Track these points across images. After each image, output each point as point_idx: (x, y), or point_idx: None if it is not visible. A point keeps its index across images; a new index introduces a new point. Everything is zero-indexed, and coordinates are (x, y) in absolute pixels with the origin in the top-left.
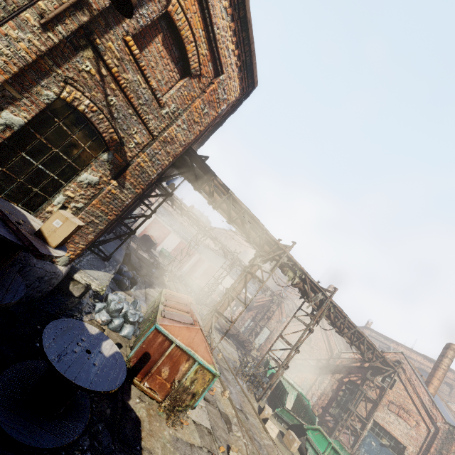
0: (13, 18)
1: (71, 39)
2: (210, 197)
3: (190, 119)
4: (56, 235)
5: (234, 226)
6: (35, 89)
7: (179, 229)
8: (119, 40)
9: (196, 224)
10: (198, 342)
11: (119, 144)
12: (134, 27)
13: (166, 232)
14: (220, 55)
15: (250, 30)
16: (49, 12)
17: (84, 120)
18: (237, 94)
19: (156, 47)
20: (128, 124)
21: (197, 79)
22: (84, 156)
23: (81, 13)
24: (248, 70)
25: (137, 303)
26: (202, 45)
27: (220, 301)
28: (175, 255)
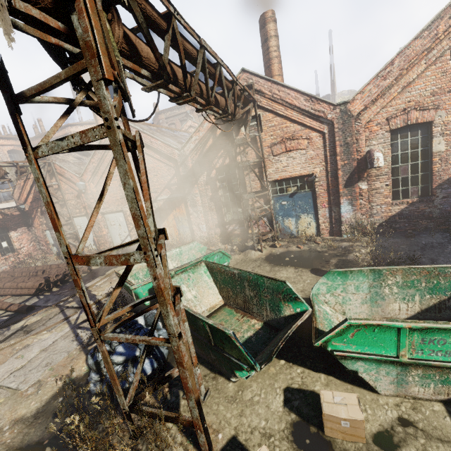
0: None
1: None
2: None
3: None
4: None
5: None
6: None
7: None
8: None
9: None
10: None
11: None
12: None
13: None
14: None
15: None
16: None
17: None
18: None
19: None
20: None
21: None
22: None
23: None
24: None
25: None
26: None
27: None
28: None
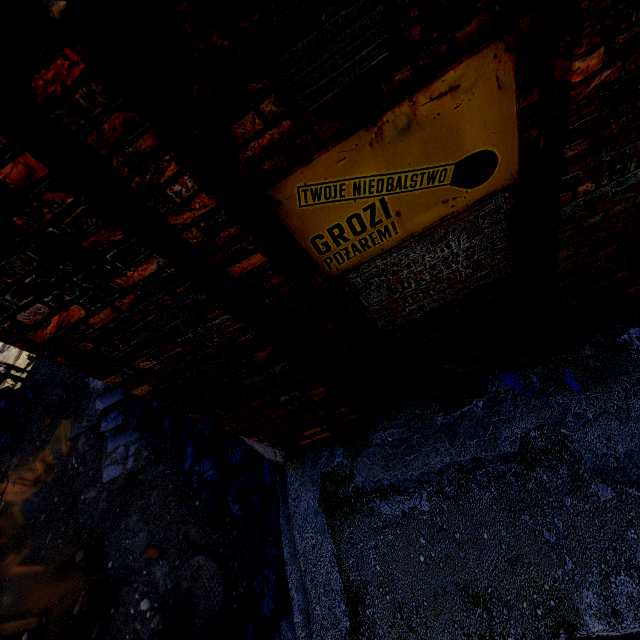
0: None
1: None
2: None
3: None
4: None
5: None
6: None
7: None
8: None
9: None
10: None
11: None
12: None
13: None
14: None
15: None
16: None
17: None
18: None
19: None
20: None
21: None
22: None
23: None
24: None
25: None
26: None
27: None
28: None
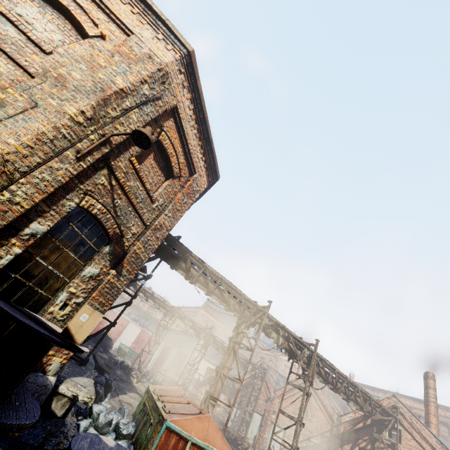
0: (58, 156)
1: (93, 164)
2: (186, 272)
3: (174, 208)
4: (83, 330)
5: (213, 297)
6: (61, 202)
7: (138, 317)
8: (126, 160)
9: (163, 305)
10: (213, 432)
11: (120, 236)
12: (137, 151)
13: (123, 323)
14: (193, 161)
15: (212, 145)
16: (83, 149)
17: (93, 221)
18: (206, 185)
19: (149, 162)
20: (127, 219)
21: (177, 179)
22: (89, 251)
23: (104, 147)
24: (212, 169)
25: (124, 410)
26: (180, 157)
27: (213, 384)
28: (135, 349)
